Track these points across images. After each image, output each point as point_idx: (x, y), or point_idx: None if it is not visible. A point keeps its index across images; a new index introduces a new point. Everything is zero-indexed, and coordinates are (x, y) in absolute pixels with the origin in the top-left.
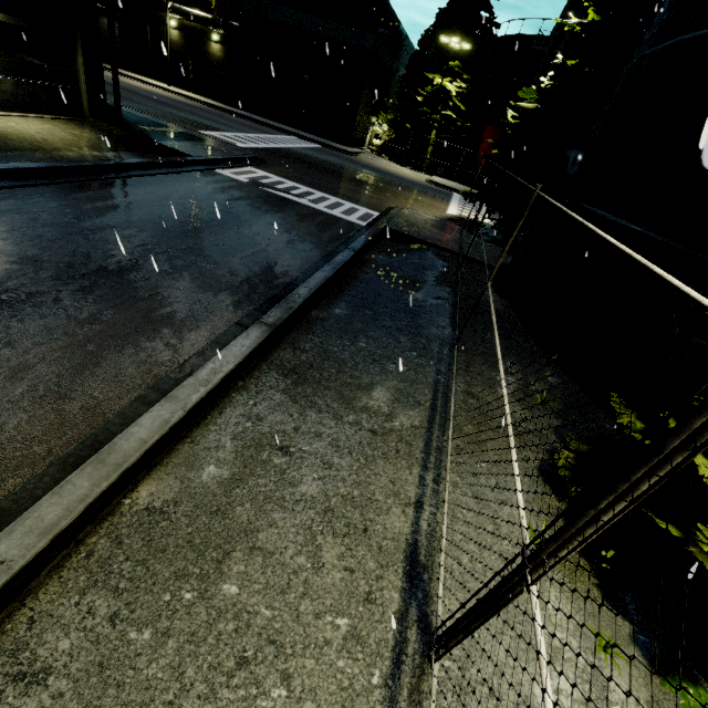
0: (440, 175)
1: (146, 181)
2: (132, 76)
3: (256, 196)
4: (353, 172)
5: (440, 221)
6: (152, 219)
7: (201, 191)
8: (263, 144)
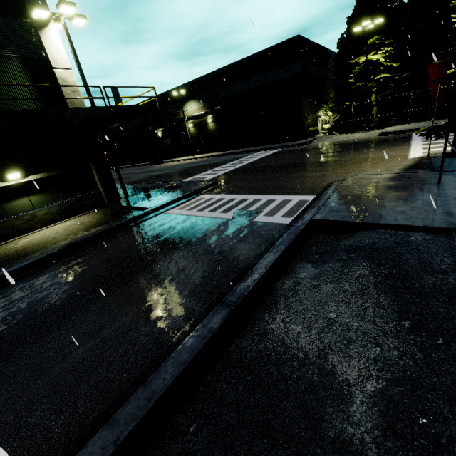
0: (393, 124)
1: (85, 253)
2: (176, 160)
3: (178, 229)
4: (301, 158)
5: (399, 176)
6: (20, 318)
7: (126, 246)
8: (231, 168)
